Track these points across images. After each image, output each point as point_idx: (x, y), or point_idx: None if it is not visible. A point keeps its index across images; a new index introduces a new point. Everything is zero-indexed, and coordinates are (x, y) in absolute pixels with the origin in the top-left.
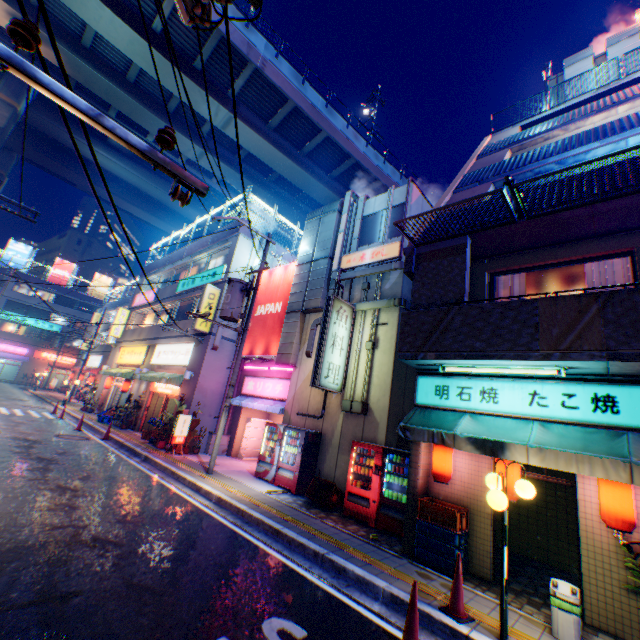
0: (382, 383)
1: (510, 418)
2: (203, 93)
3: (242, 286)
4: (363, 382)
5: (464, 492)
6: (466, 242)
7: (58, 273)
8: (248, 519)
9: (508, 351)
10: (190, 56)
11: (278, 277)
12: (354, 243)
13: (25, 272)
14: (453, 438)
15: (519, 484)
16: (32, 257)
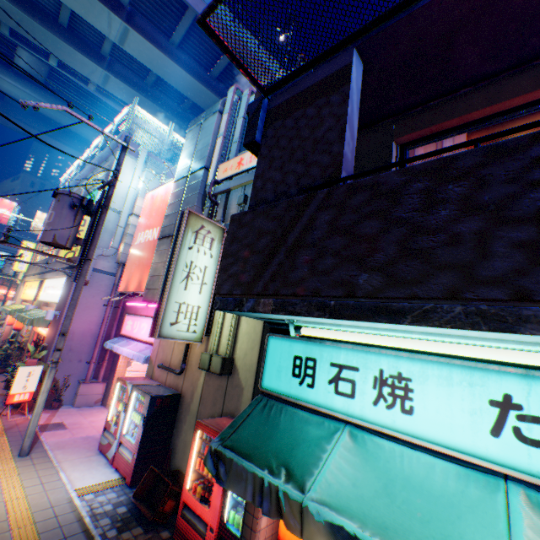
0: (252, 331)
1: (442, 457)
2: None
3: (73, 201)
4: (230, 328)
5: None
6: (351, 60)
7: None
8: None
9: (448, 299)
10: None
11: (159, 199)
12: (234, 148)
13: None
14: (301, 514)
15: None
16: None
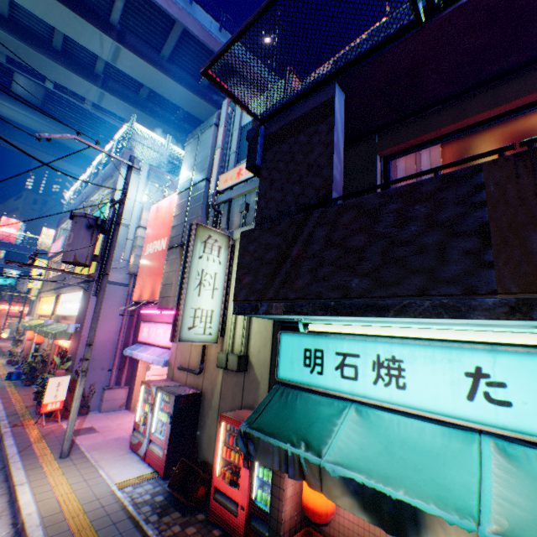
0: (263, 329)
1: (431, 421)
2: (80, 20)
3: (89, 221)
4: (242, 328)
5: (360, 527)
6: (334, 94)
7: (6, 231)
8: None
9: (419, 296)
10: None
11: (164, 210)
12: (232, 159)
13: None
14: (320, 474)
15: None
16: None
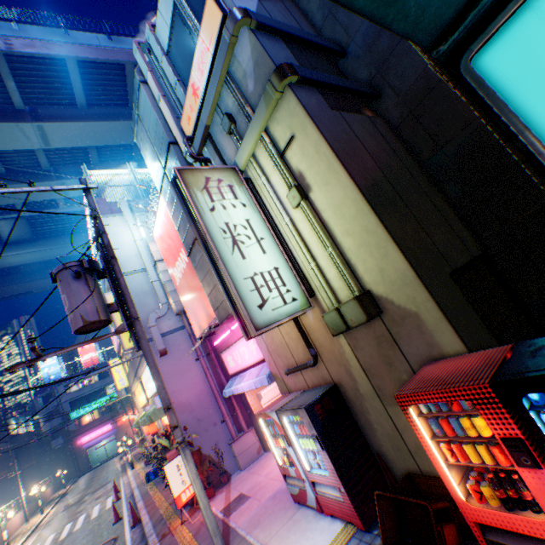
0: (364, 237)
1: None
2: None
3: (73, 271)
4: (332, 263)
5: None
6: None
7: (87, 358)
8: None
9: None
10: None
11: (163, 226)
12: (178, 92)
13: (66, 375)
14: None
15: None
16: (62, 361)
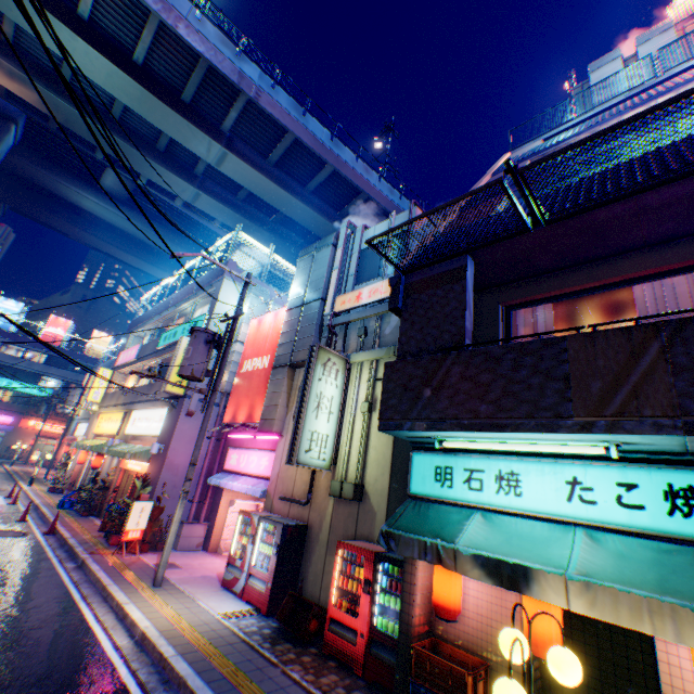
0: (381, 457)
1: (541, 520)
2: (192, 127)
3: (208, 336)
4: (358, 456)
5: (483, 632)
6: (466, 263)
7: (52, 331)
8: (169, 675)
9: (527, 418)
10: (177, 89)
11: (267, 325)
12: (350, 281)
13: (15, 331)
14: (454, 555)
15: (554, 657)
16: (23, 315)
